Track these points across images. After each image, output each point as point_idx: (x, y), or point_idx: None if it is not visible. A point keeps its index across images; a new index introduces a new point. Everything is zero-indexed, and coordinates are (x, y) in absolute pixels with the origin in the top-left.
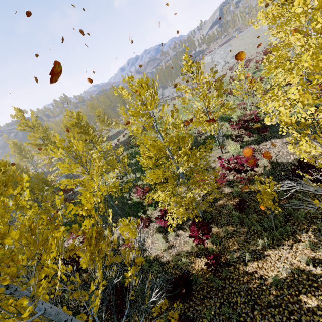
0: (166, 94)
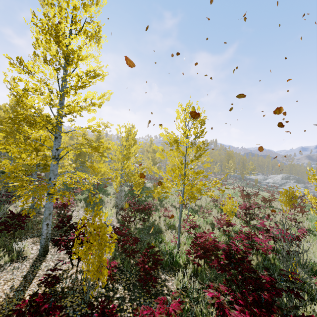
0: (285, 187)
